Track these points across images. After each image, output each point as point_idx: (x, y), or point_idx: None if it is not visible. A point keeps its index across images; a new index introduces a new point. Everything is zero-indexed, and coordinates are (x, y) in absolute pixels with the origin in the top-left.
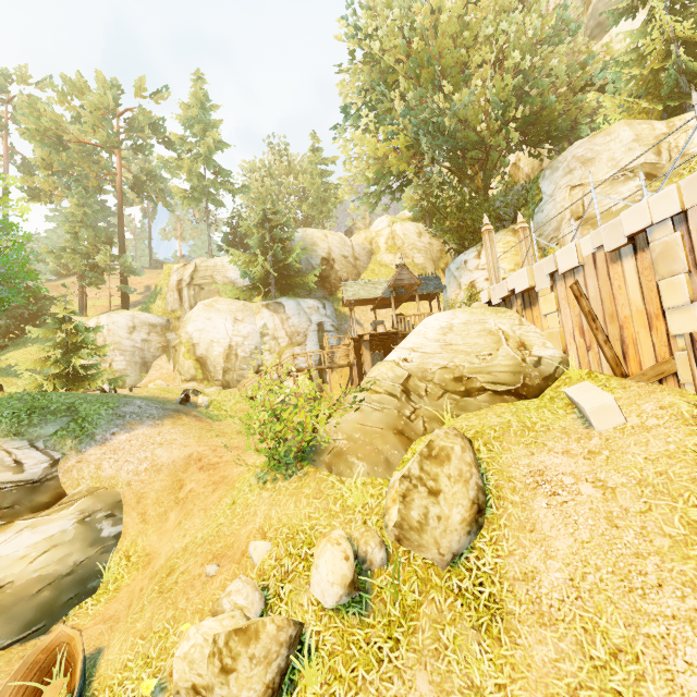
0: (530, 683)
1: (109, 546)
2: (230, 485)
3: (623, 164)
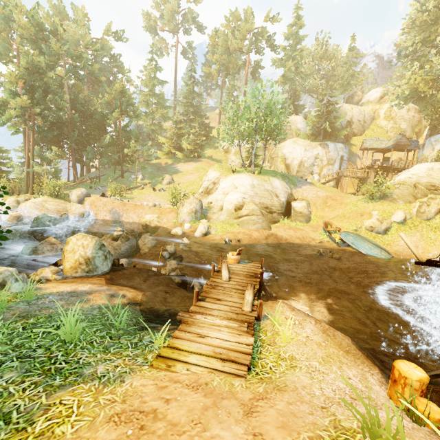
0: None
1: (310, 212)
2: (345, 204)
3: None
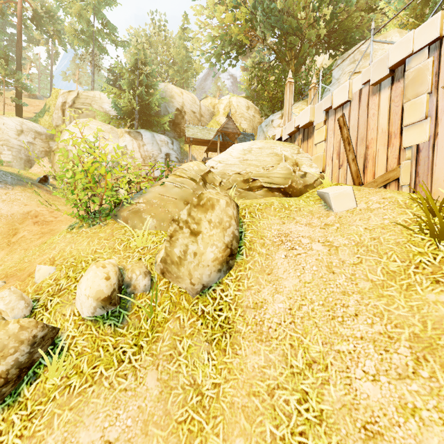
0: (239, 383)
1: None
2: (54, 235)
3: None
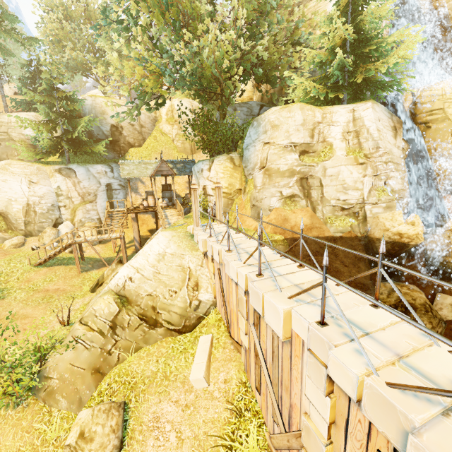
0: None
1: None
2: None
3: (292, 139)
